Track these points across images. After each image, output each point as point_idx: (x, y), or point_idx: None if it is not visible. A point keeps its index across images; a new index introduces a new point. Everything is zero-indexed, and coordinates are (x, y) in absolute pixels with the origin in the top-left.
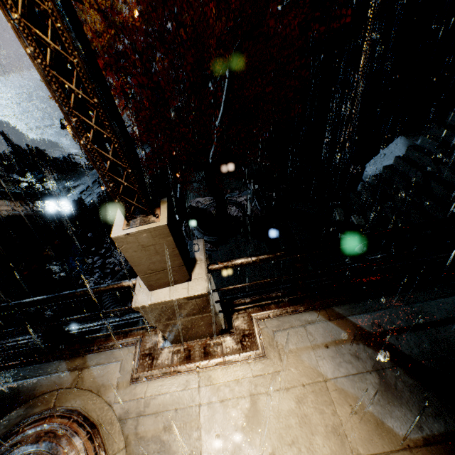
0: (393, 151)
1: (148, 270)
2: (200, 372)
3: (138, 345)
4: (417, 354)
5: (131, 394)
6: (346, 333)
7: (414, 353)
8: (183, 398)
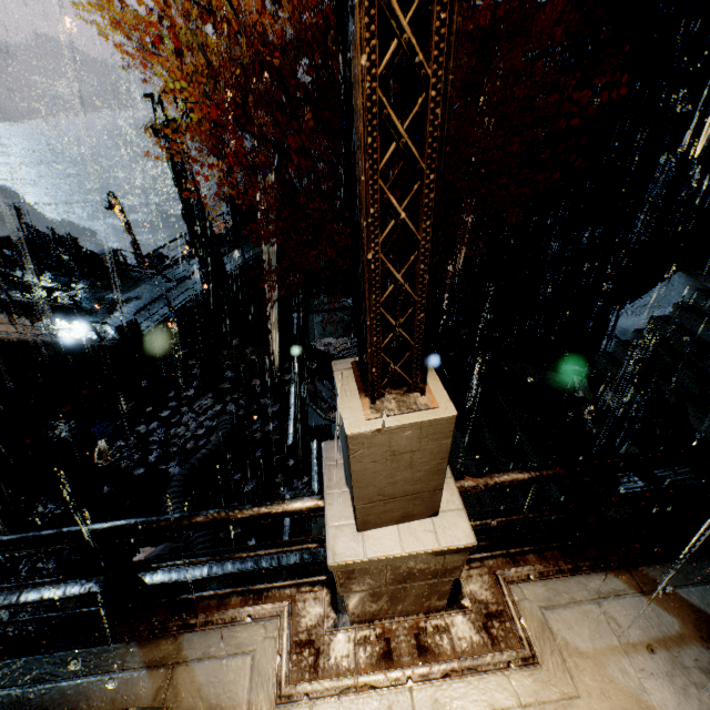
0: (667, 294)
1: (377, 495)
2: (413, 690)
3: (284, 622)
4: None
5: None
6: (681, 624)
7: None
8: None
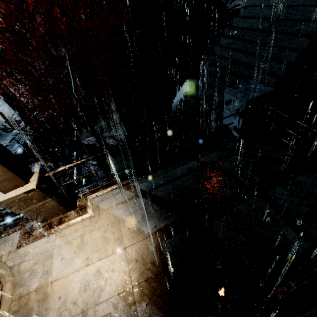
0: (184, 89)
1: None
2: (56, 233)
3: (22, 229)
4: (164, 195)
5: (17, 254)
6: (134, 194)
7: (163, 195)
8: (45, 247)
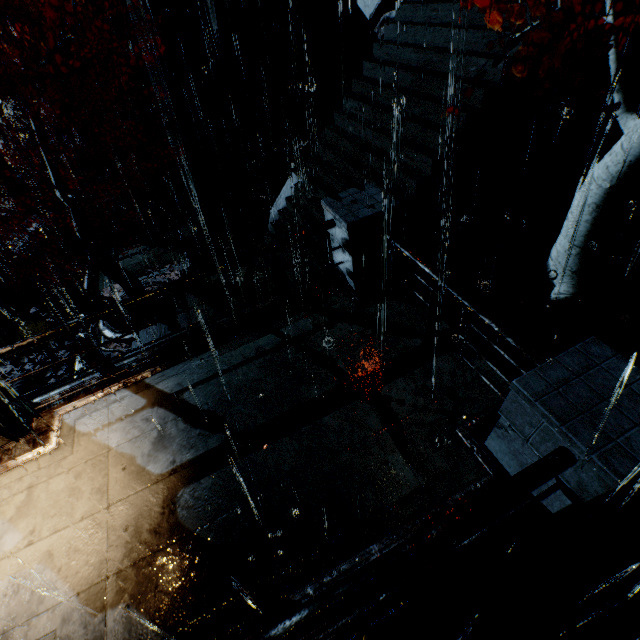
0: (287, 191)
1: None
2: None
3: None
4: (202, 401)
5: None
6: (147, 401)
7: (200, 401)
8: None
